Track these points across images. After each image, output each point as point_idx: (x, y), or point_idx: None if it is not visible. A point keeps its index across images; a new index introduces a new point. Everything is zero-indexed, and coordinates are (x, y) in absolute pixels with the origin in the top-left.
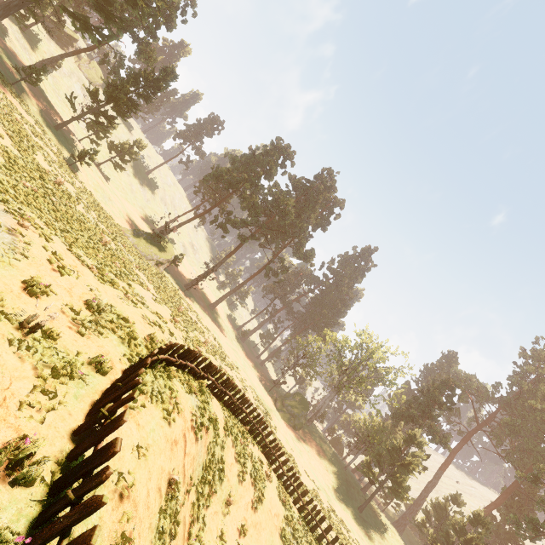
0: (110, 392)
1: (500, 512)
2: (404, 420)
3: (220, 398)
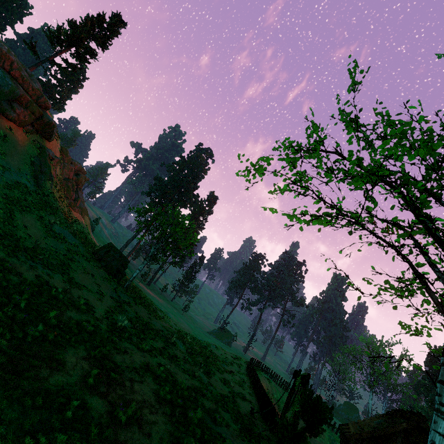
0: (247, 366)
1: None
2: (424, 392)
3: (276, 382)
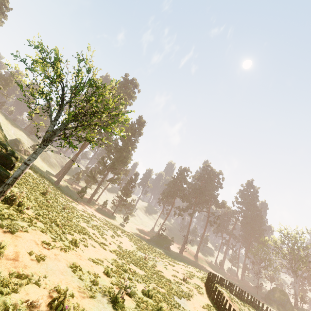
0: (208, 287)
1: None
2: None
3: (231, 292)
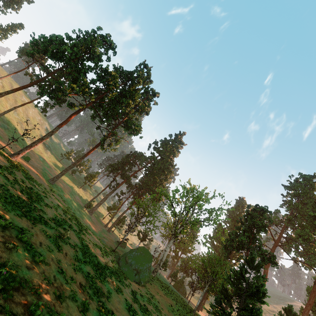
0: None
1: (313, 310)
2: (235, 249)
3: None
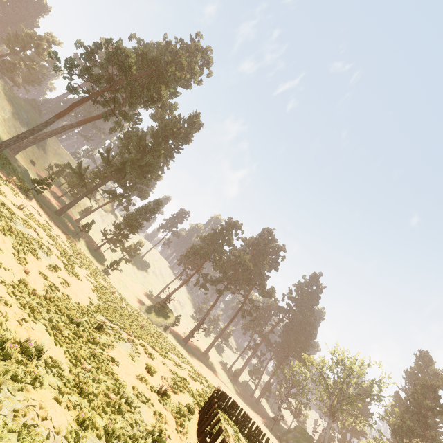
0: (203, 422)
1: None
2: (405, 435)
3: (242, 431)
